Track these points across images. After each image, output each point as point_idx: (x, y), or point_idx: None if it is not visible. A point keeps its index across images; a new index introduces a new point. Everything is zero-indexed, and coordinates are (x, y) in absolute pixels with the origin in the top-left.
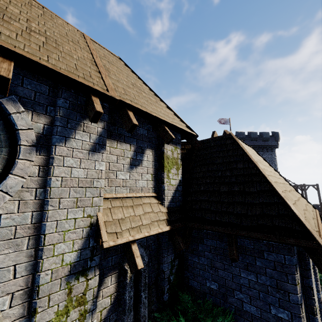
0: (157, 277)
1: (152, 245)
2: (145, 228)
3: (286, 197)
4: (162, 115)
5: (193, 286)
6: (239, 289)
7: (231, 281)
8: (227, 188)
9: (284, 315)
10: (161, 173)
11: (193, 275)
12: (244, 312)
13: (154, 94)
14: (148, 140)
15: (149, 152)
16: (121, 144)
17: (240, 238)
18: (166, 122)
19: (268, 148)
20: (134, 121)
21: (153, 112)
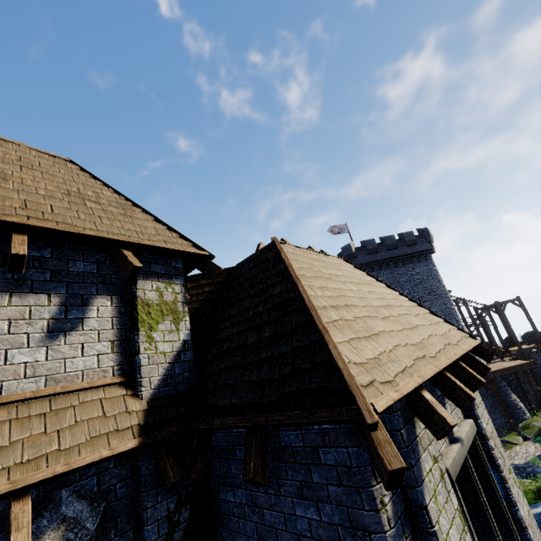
0: None
1: (118, 487)
2: (67, 455)
3: (326, 328)
4: (124, 232)
5: None
6: None
7: (285, 531)
8: (255, 337)
9: None
10: (134, 336)
11: (231, 534)
12: None
13: (131, 203)
14: (101, 280)
15: (103, 301)
16: (21, 297)
17: (282, 431)
18: (123, 241)
19: (420, 256)
20: (17, 249)
21: (95, 230)
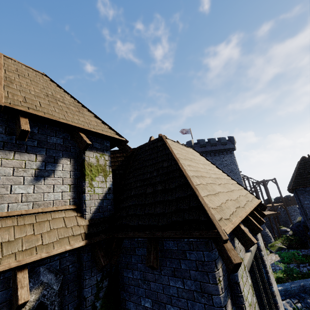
0: (78, 307)
1: (70, 267)
2: (47, 247)
3: (196, 188)
4: (80, 122)
5: (130, 309)
6: (170, 302)
7: (162, 293)
8: (152, 189)
9: None
10: (82, 183)
11: (129, 294)
12: None
13: (81, 105)
14: (65, 149)
15: (65, 161)
16: (20, 155)
17: (165, 241)
18: (80, 128)
19: (228, 151)
20: (24, 127)
21: (64, 119)
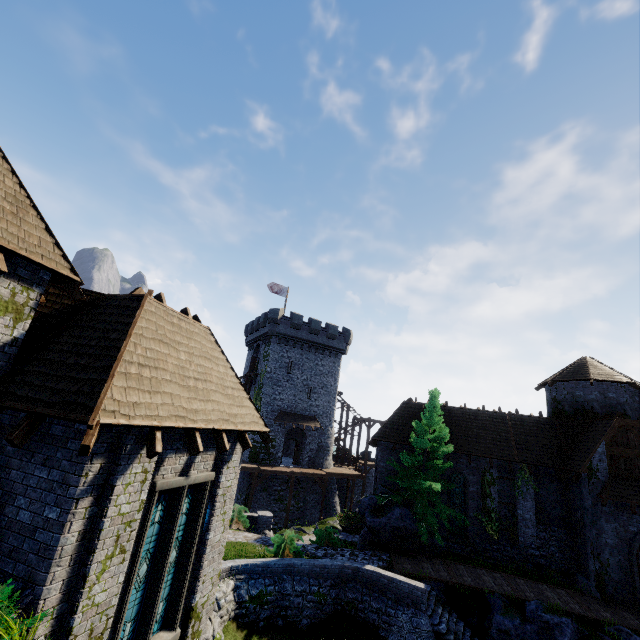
0: None
1: None
2: None
3: (114, 375)
4: (6, 235)
5: None
6: (24, 493)
7: (20, 484)
8: (75, 360)
9: (54, 514)
10: None
11: None
12: (16, 523)
13: (30, 201)
14: None
15: None
16: None
17: (55, 425)
18: (1, 245)
19: (333, 352)
20: None
21: None
